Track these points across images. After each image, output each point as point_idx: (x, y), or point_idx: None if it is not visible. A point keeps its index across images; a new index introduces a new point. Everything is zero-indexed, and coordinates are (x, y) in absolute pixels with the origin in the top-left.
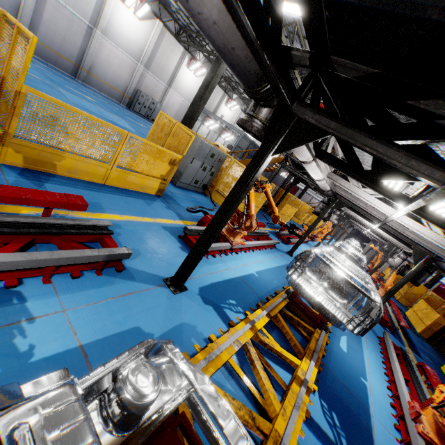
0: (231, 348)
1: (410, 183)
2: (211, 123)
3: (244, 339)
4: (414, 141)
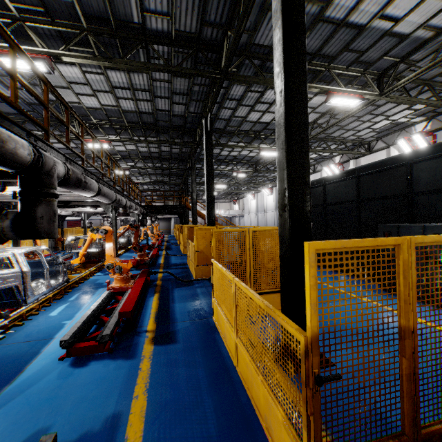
0: None
1: None
2: None
3: None
4: None
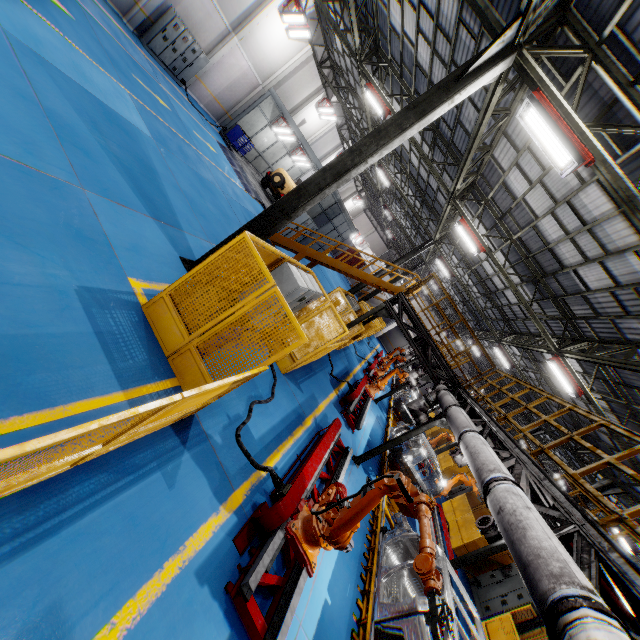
0: None
1: None
2: (284, 131)
3: None
4: None
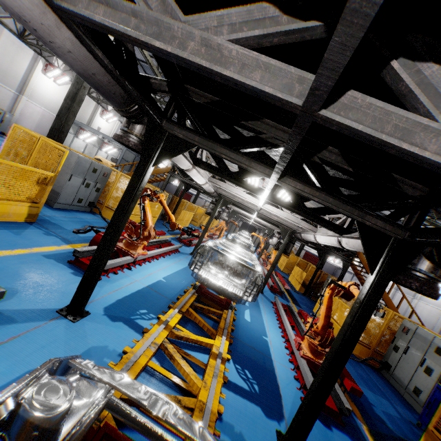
0: (149, 351)
1: (262, 179)
2: (86, 136)
3: (160, 339)
4: (250, 149)
